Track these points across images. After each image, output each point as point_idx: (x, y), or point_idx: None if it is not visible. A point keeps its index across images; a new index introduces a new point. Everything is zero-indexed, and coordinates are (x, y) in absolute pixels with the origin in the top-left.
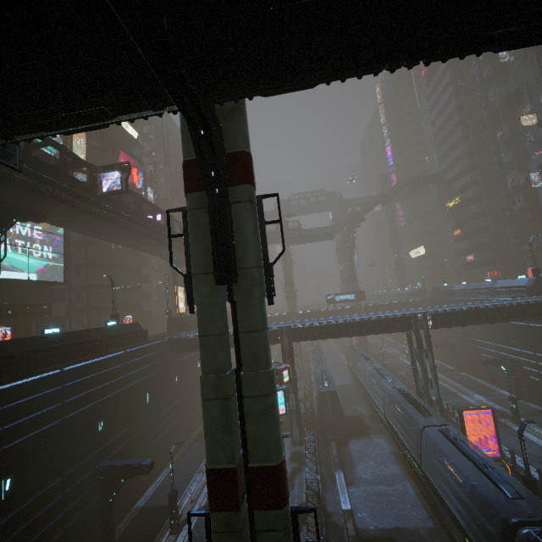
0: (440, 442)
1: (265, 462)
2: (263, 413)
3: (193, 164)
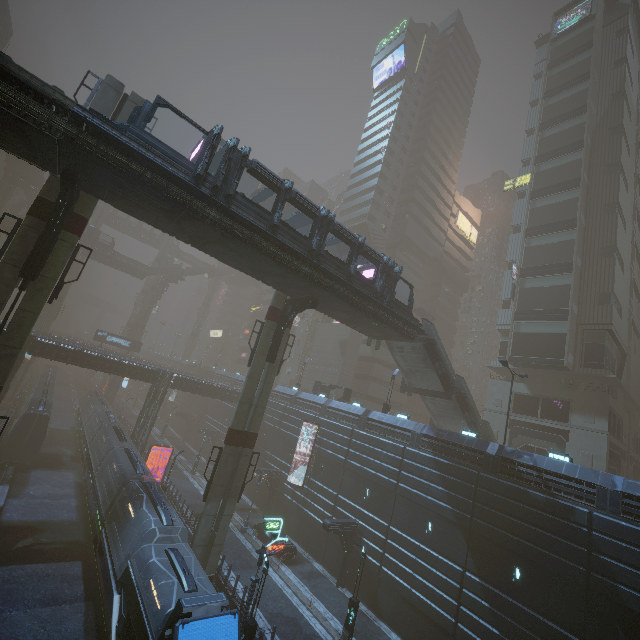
0: (121, 459)
1: None
2: (7, 356)
3: (46, 203)
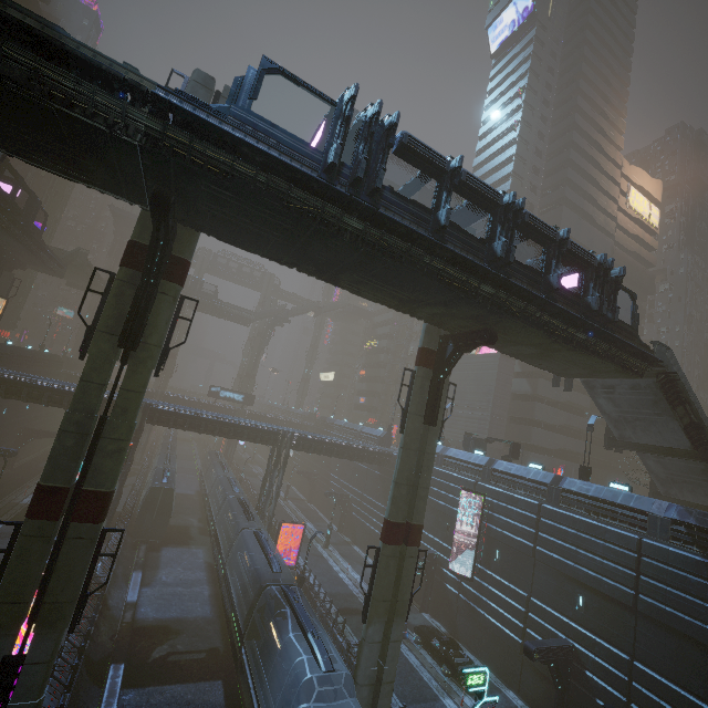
0: (251, 543)
1: (99, 488)
2: (114, 452)
3: (140, 247)
